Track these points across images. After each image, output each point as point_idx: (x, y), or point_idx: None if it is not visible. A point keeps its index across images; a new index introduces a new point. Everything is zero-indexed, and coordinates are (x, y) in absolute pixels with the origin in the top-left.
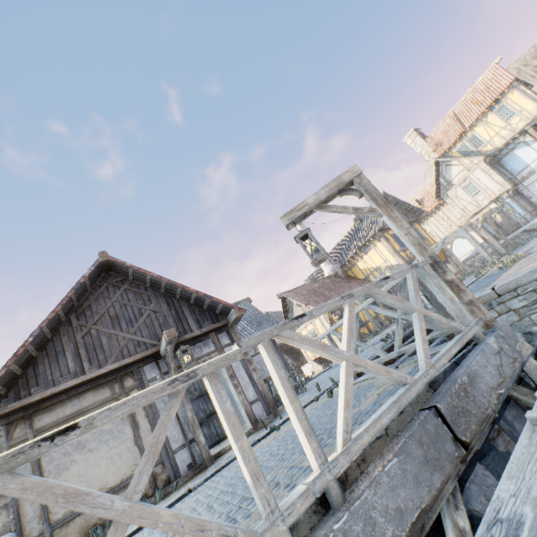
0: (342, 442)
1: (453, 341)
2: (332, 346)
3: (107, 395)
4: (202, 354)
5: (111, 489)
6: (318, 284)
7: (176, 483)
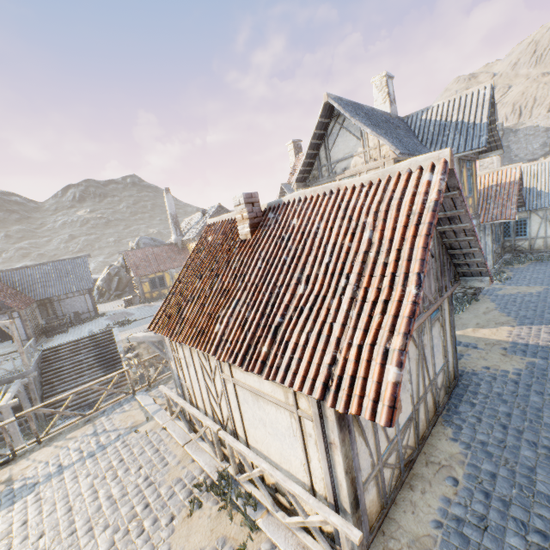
0: None
1: (4, 374)
2: None
3: None
4: (2, 320)
5: None
6: (157, 249)
7: None
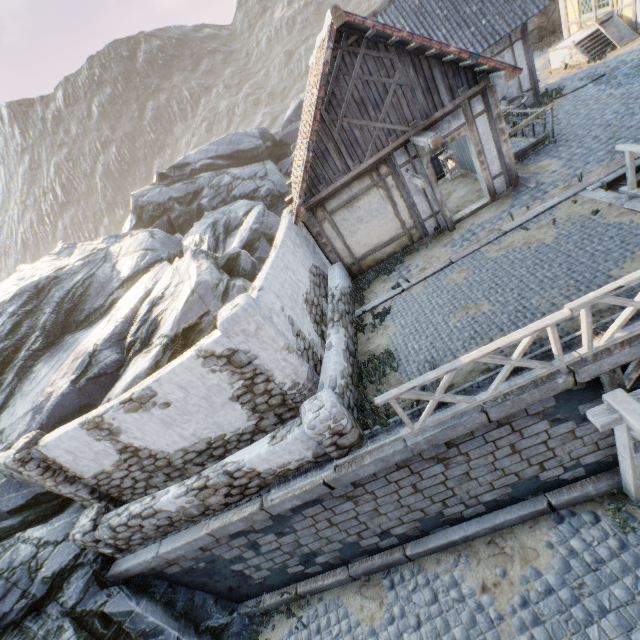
0: (604, 342)
1: None
2: (630, 302)
3: (368, 183)
4: (450, 131)
5: (384, 243)
6: None
7: (429, 243)
